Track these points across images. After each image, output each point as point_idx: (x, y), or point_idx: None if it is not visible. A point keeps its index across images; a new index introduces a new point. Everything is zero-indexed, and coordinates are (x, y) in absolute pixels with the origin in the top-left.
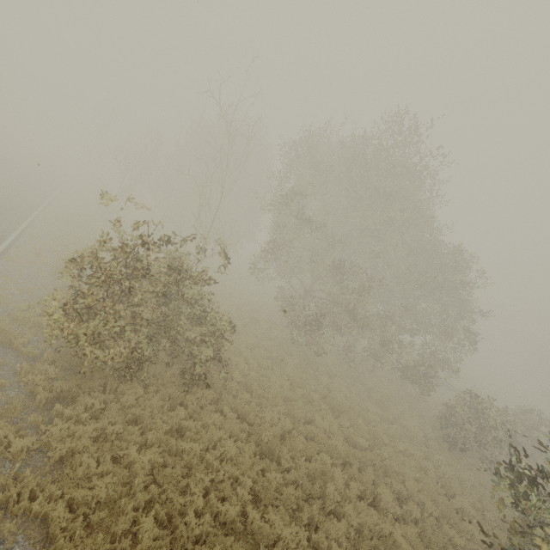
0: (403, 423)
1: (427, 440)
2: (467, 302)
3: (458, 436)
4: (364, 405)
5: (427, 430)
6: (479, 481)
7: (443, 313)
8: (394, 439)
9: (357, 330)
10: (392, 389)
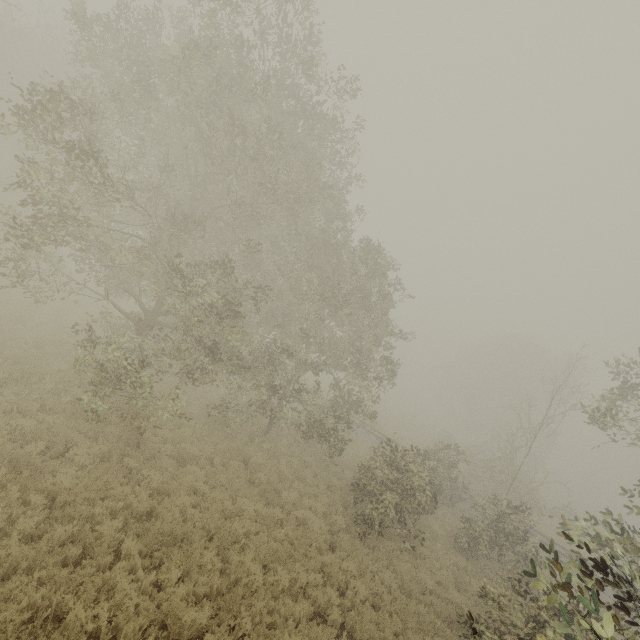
0: (300, 516)
1: (335, 532)
2: (384, 320)
3: (375, 517)
4: (236, 503)
5: (335, 517)
6: (402, 582)
7: (356, 338)
8: (276, 563)
9: (244, 373)
10: (294, 455)
